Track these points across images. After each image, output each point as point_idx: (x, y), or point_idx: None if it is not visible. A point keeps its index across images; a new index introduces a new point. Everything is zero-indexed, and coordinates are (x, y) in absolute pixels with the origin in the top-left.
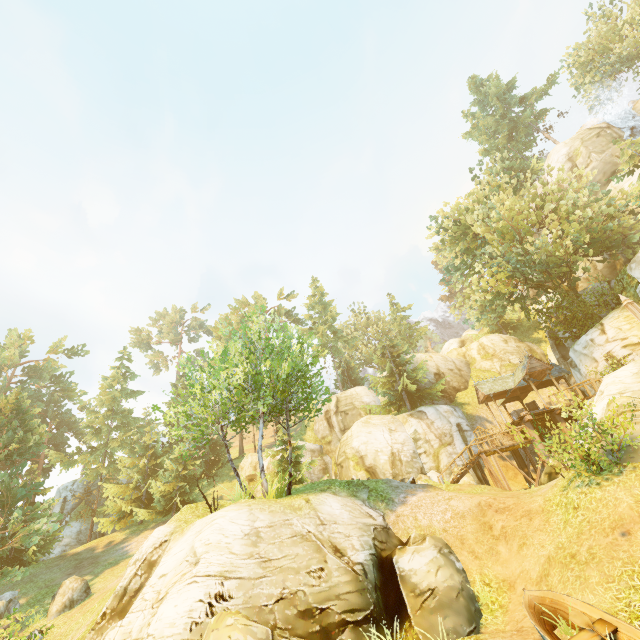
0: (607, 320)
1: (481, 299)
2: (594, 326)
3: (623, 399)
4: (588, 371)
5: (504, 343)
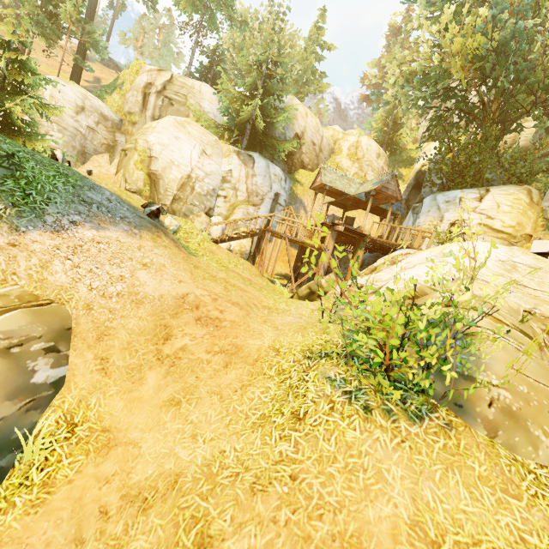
0: (497, 190)
1: (418, 66)
2: (478, 188)
3: (491, 289)
4: (424, 224)
5: (376, 156)
